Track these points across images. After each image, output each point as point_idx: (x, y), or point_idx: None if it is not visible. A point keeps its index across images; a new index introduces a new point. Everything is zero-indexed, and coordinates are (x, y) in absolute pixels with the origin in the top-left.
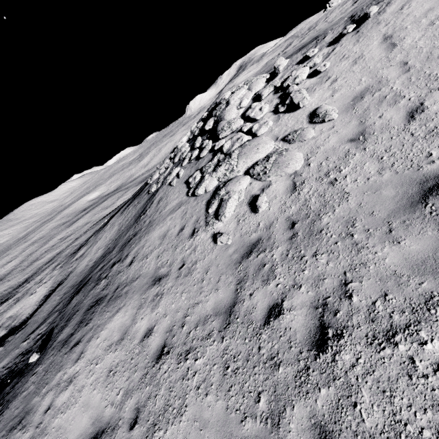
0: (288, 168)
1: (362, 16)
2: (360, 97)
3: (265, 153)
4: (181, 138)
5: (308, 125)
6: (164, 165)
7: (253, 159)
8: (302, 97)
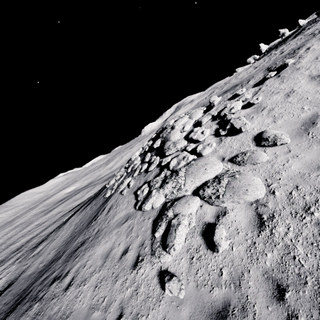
0: (247, 195)
1: (278, 67)
2: (310, 122)
3: (214, 174)
4: (135, 153)
5: (256, 147)
6: (120, 173)
7: (201, 179)
8: (243, 122)
